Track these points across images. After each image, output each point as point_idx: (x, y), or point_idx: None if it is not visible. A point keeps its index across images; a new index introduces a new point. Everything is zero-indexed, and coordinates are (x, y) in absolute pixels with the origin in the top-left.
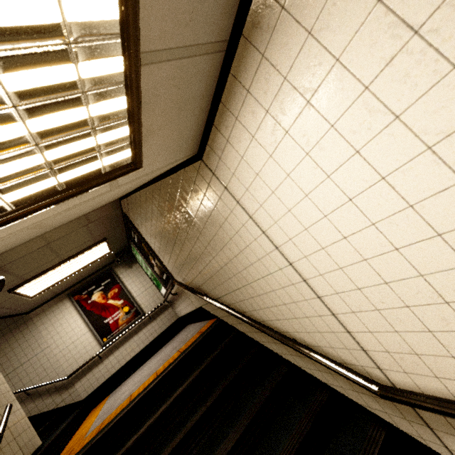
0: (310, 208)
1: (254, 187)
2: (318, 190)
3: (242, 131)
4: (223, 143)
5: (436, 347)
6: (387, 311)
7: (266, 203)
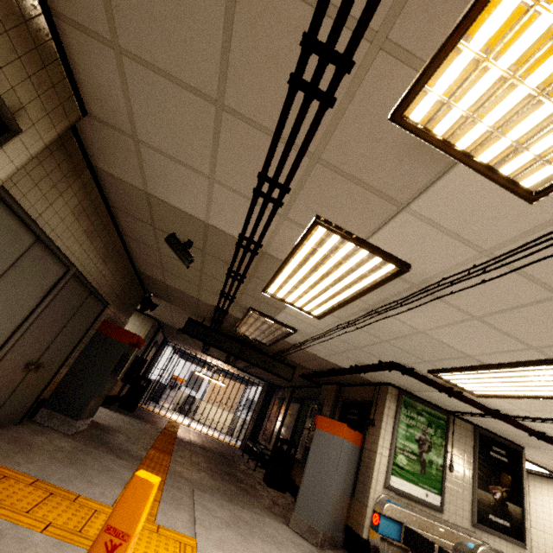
0: (547, 511)
1: (538, 494)
2: (552, 510)
3: (546, 486)
4: (539, 481)
5: (551, 552)
6: (546, 540)
7: (537, 499)
